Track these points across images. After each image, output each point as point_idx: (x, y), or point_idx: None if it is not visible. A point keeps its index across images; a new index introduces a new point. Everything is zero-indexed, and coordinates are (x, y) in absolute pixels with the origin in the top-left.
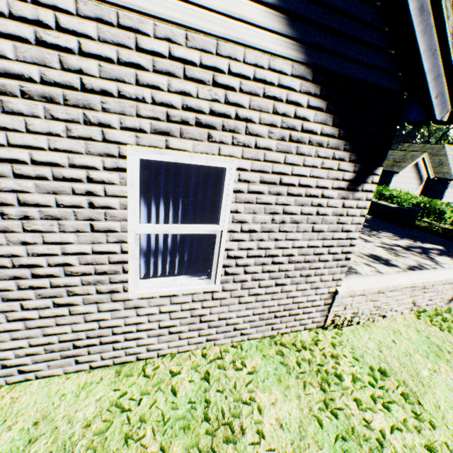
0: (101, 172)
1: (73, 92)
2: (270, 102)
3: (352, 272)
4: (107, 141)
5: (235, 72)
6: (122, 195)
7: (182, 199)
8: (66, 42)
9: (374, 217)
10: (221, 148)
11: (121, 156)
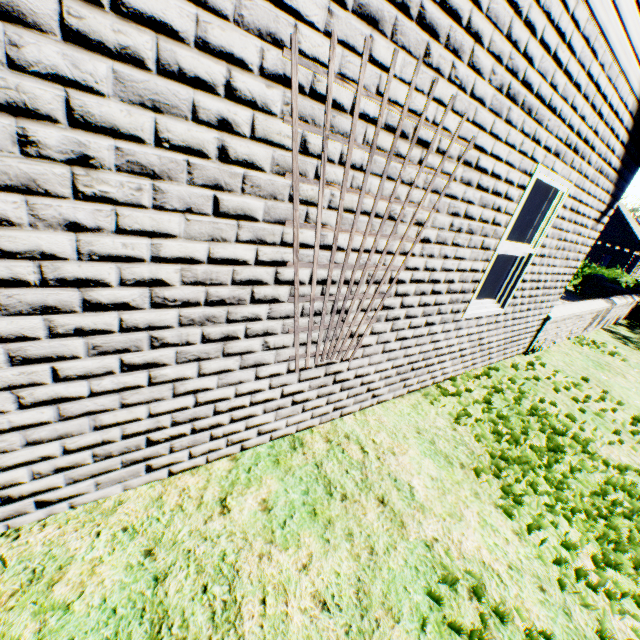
0: (513, 188)
1: (542, 107)
2: (608, 135)
3: None
4: (531, 158)
5: (610, 103)
6: (510, 213)
7: None
8: (563, 57)
9: None
10: (570, 174)
11: (529, 174)
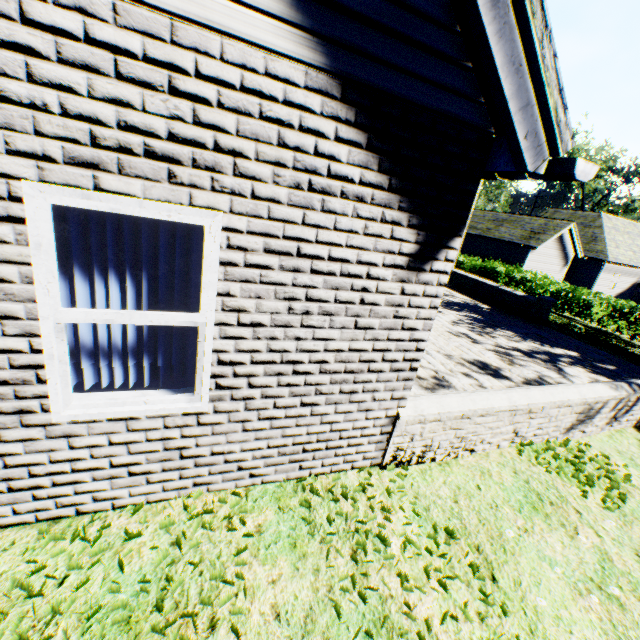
0: None
1: None
2: (272, 128)
3: (444, 385)
4: None
5: (208, 75)
6: (22, 261)
7: (148, 272)
8: None
9: (493, 309)
10: (193, 195)
11: (14, 197)
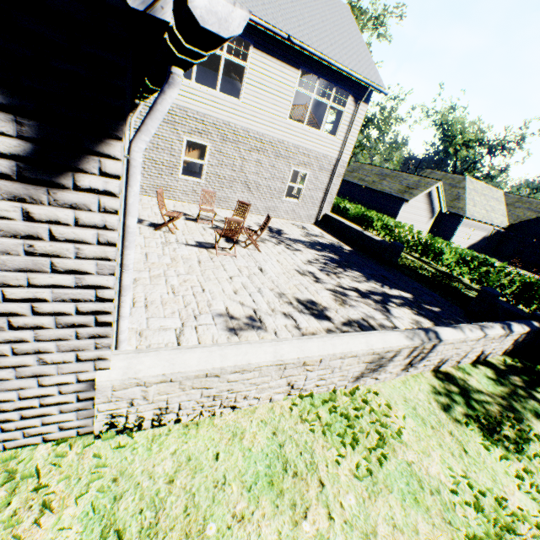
0: None
1: None
2: None
3: (255, 326)
4: None
5: None
6: None
7: None
8: None
9: (355, 250)
10: None
11: None
